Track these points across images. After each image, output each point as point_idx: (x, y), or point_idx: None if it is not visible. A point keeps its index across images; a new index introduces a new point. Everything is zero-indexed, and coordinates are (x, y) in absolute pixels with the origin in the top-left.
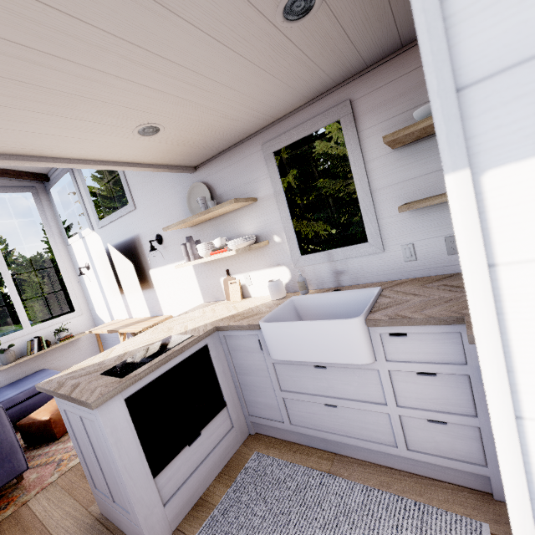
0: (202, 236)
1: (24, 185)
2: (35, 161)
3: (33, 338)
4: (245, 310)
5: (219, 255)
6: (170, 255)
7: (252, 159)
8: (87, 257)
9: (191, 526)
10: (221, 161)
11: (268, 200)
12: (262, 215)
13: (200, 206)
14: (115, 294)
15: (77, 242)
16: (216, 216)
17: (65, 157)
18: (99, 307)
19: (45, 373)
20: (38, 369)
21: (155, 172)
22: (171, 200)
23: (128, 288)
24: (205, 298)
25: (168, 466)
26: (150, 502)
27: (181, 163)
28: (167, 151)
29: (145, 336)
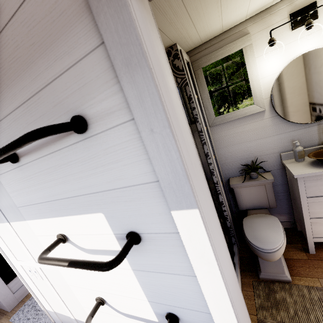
0: None
1: None
2: None
3: None
4: None
5: None
6: None
7: None
8: None
9: (27, 298)
10: None
11: None
12: None
13: None
14: None
15: None
16: None
17: None
18: None
19: None
20: None
21: None
22: None
23: None
24: None
25: (14, 279)
26: (6, 293)
27: None
28: None
29: None
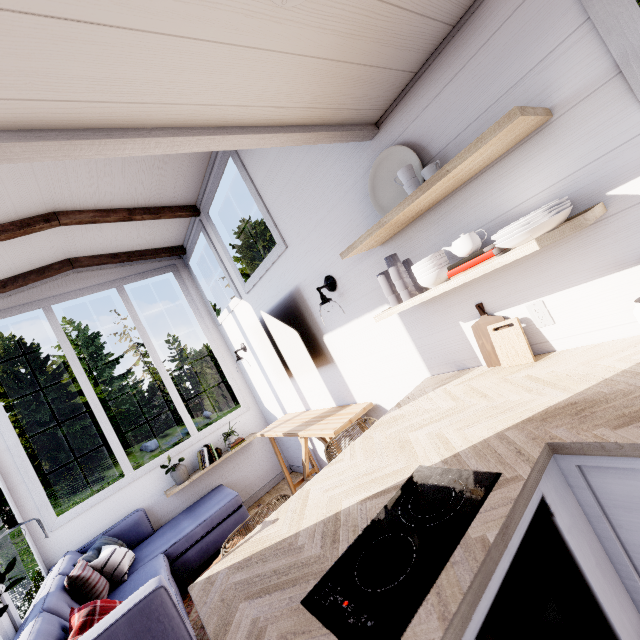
0: (410, 254)
1: (164, 265)
2: (97, 139)
3: (202, 448)
4: (596, 386)
5: (481, 267)
6: (353, 304)
7: (522, 17)
8: (240, 335)
9: None
10: (432, 78)
11: (593, 95)
12: (574, 144)
13: (404, 188)
14: (282, 379)
15: (227, 318)
16: (435, 203)
17: (152, 125)
18: (266, 397)
19: (221, 493)
20: (213, 485)
21: (306, 174)
22: (340, 209)
23: (297, 369)
24: (431, 366)
25: None
26: None
27: (354, 114)
28: (332, 70)
29: (355, 461)
